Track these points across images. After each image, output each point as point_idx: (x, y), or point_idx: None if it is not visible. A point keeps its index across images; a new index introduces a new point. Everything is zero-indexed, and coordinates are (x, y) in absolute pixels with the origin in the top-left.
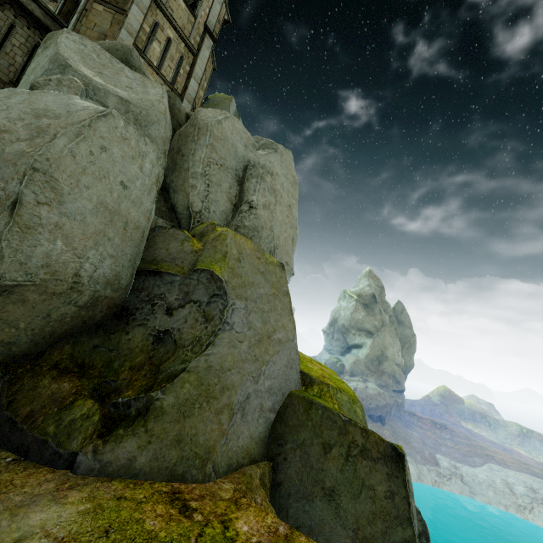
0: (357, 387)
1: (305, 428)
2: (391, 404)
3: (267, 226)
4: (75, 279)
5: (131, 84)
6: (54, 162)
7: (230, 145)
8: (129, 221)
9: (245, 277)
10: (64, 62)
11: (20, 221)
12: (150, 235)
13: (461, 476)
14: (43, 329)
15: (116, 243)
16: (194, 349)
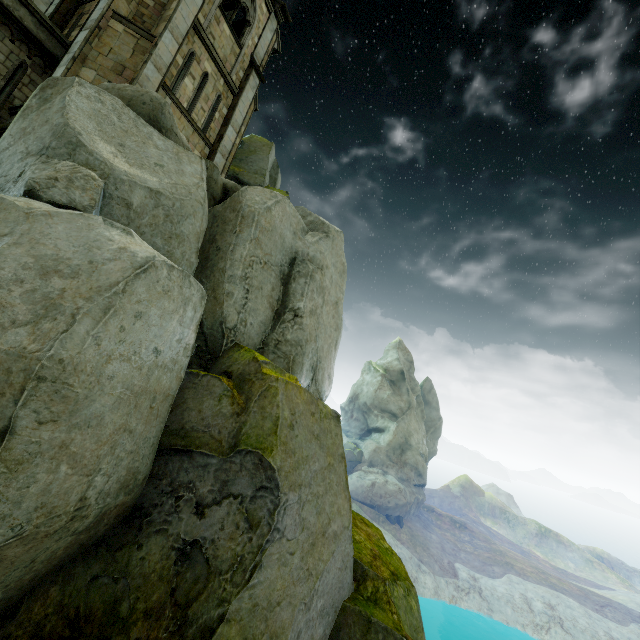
0: (376, 481)
1: None
2: (412, 502)
3: (312, 338)
4: (78, 505)
5: (161, 159)
6: (70, 362)
7: (278, 236)
8: (157, 394)
9: (299, 452)
10: (74, 138)
11: (9, 456)
12: None
13: (479, 589)
14: (22, 579)
15: (138, 432)
16: (235, 577)
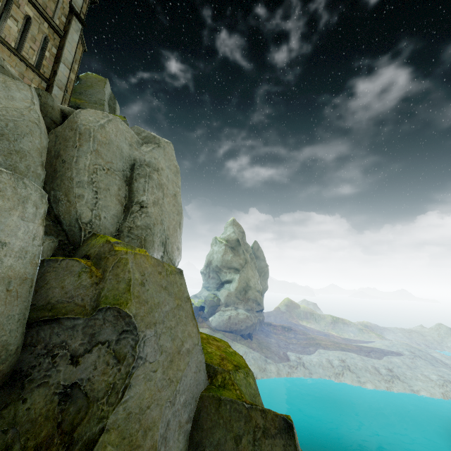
0: (231, 315)
1: (218, 428)
2: (256, 322)
3: (158, 222)
4: None
5: None
6: None
7: (115, 147)
8: (12, 279)
9: (151, 301)
10: None
11: None
12: (38, 272)
13: (303, 364)
14: None
15: None
16: (110, 399)
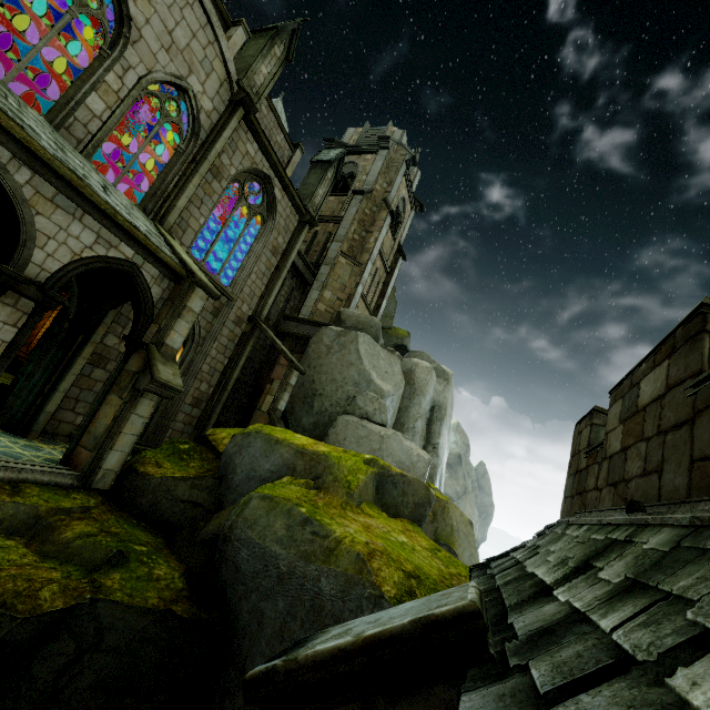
0: None
1: None
2: None
3: (441, 461)
4: None
5: (385, 366)
6: None
7: (428, 396)
8: None
9: (462, 545)
10: (369, 377)
11: None
12: None
13: None
14: None
15: None
16: None
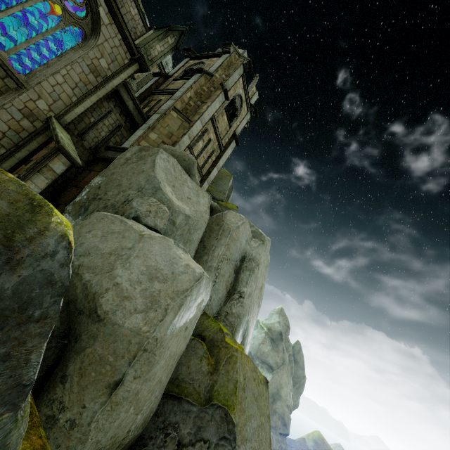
0: None
1: None
2: (276, 449)
3: (247, 312)
4: (125, 435)
5: (190, 194)
6: (160, 340)
7: (239, 243)
8: (176, 355)
9: (247, 411)
10: (157, 185)
11: (114, 399)
12: None
13: None
14: None
15: (162, 382)
16: None
